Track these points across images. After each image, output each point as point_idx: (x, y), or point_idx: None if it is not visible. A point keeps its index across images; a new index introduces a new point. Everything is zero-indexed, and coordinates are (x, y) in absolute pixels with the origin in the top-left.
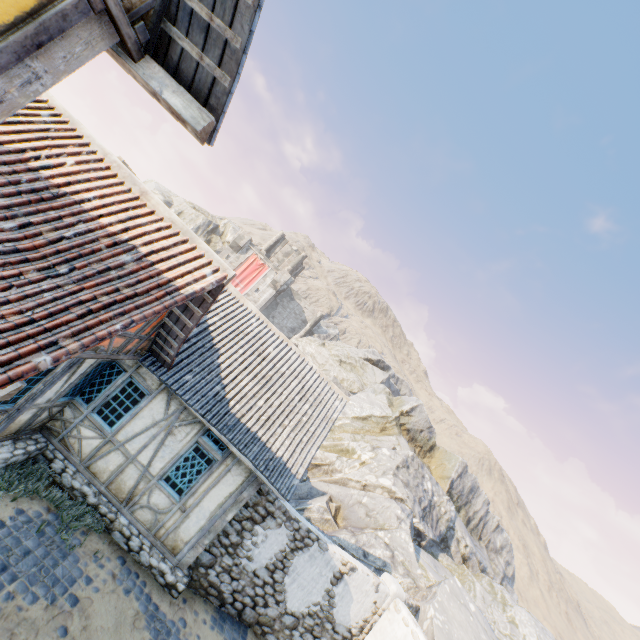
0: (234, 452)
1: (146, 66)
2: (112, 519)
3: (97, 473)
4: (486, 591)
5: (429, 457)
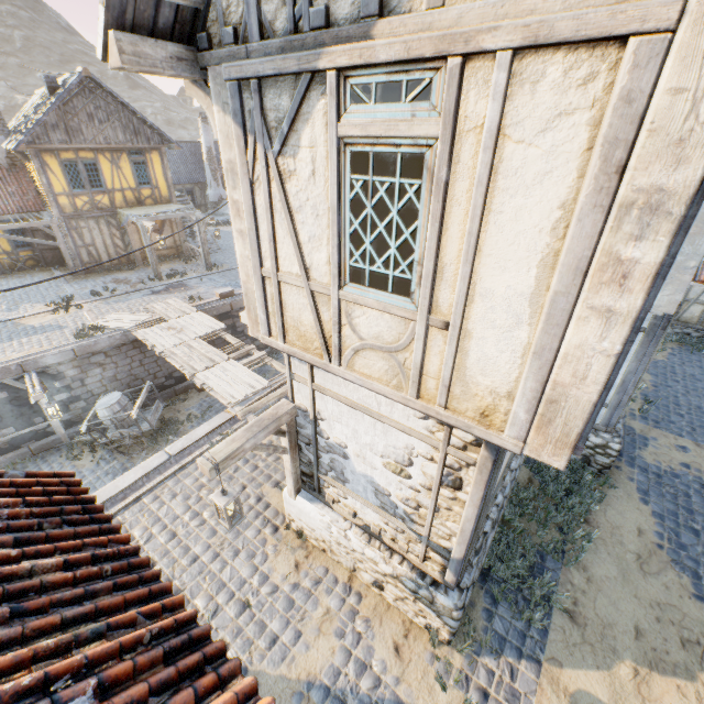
0: None
1: None
2: None
3: (686, 321)
4: None
5: None
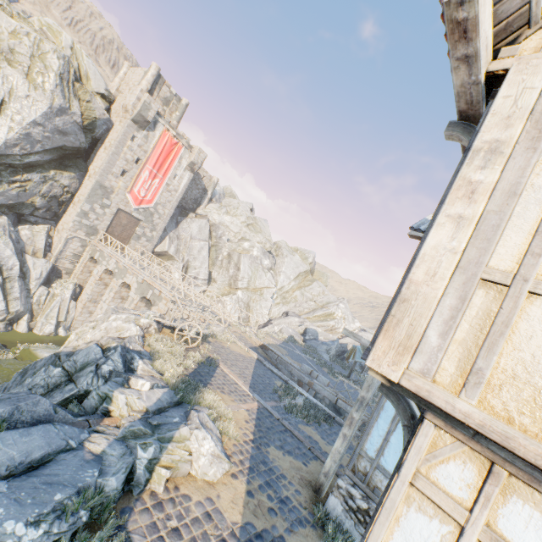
0: None
1: None
2: None
3: None
4: None
5: (313, 277)
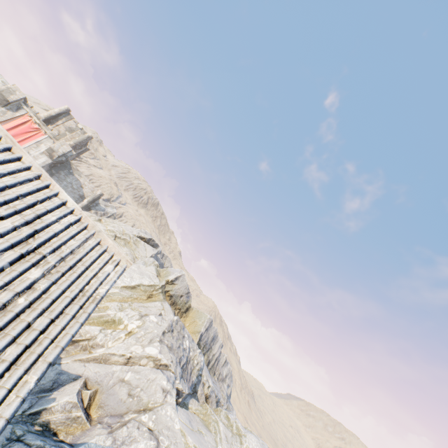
0: None
1: None
2: None
3: None
4: (226, 426)
5: (185, 317)
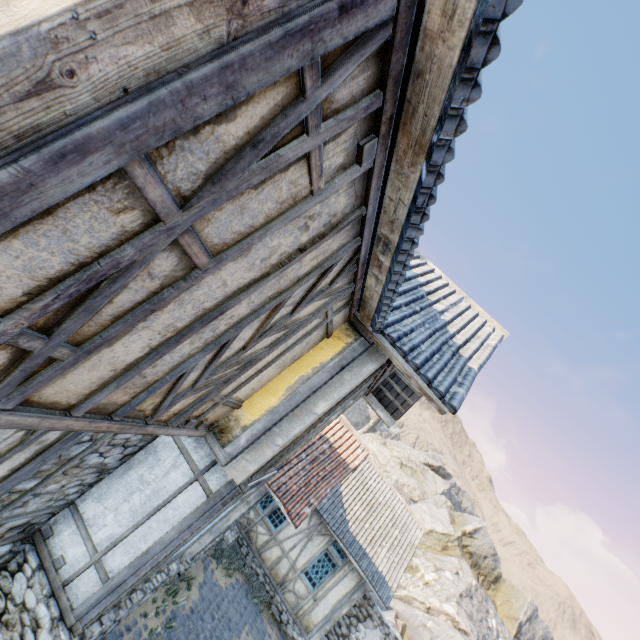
0: (352, 562)
1: (370, 398)
2: (272, 595)
3: (265, 559)
4: None
5: (494, 589)
